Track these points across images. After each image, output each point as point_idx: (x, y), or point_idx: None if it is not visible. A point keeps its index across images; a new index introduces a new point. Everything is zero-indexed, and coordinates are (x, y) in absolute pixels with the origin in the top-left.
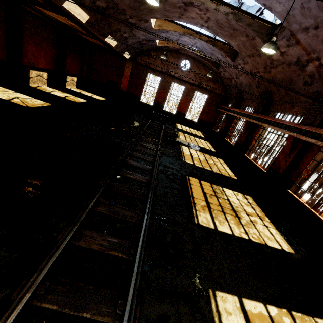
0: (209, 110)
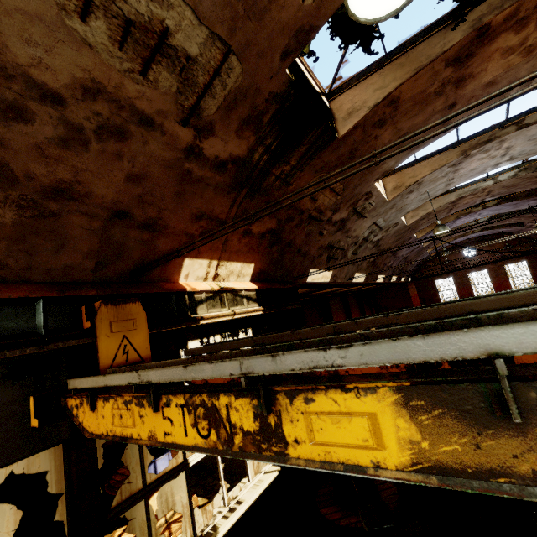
0: None
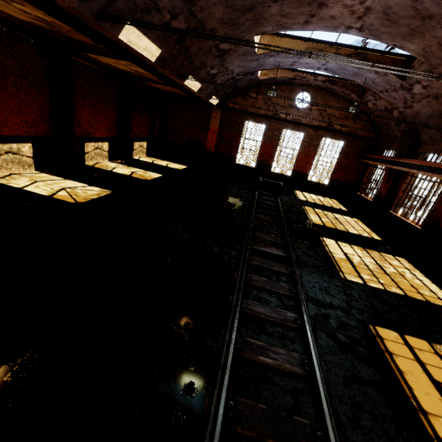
0: (348, 164)
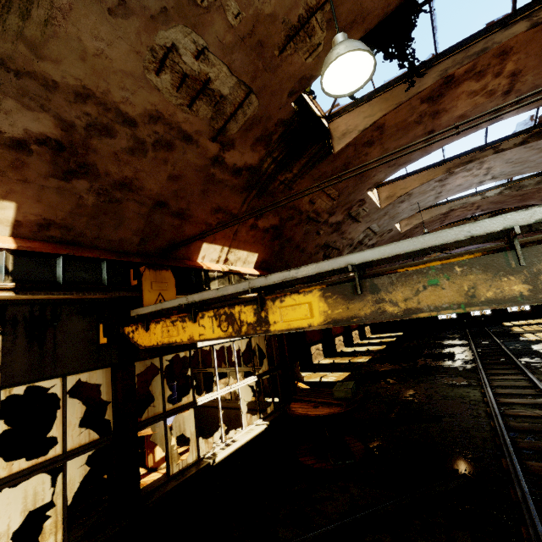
0: None
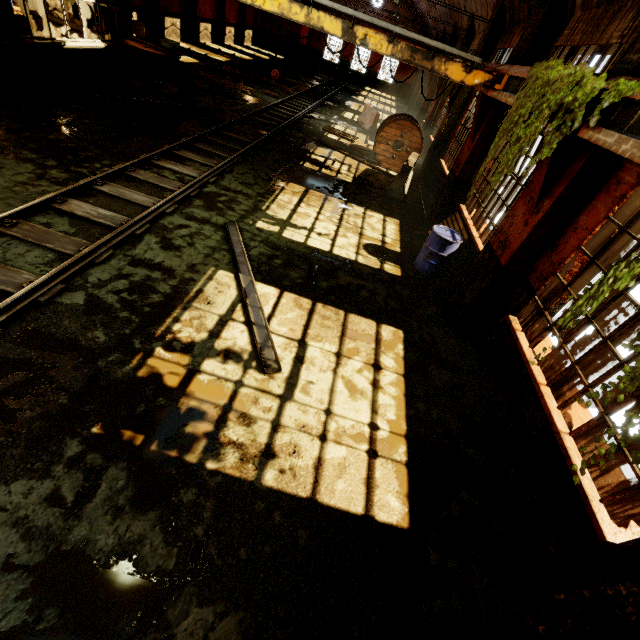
0: (407, 65)
